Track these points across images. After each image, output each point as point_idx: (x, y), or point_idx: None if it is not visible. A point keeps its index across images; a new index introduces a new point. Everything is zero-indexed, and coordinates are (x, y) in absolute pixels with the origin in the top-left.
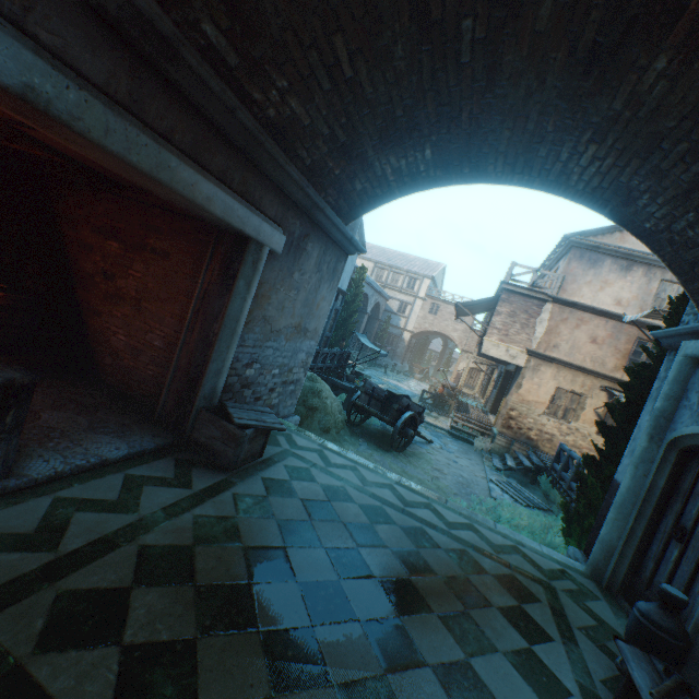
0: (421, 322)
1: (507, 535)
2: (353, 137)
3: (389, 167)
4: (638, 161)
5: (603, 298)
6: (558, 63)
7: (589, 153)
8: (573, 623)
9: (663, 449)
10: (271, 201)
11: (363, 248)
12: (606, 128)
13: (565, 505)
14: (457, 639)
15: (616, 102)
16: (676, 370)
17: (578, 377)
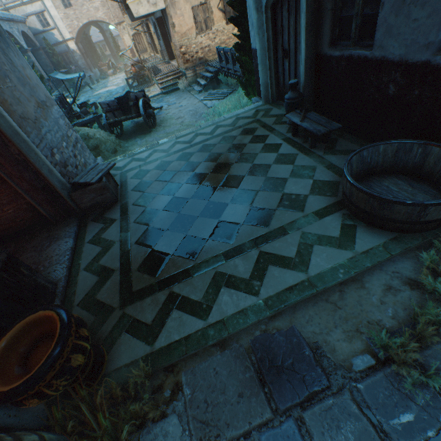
0: (69, 24)
1: (231, 117)
2: None
3: None
4: None
5: None
6: None
7: None
8: (270, 124)
9: (264, 13)
10: None
11: None
12: None
13: (240, 82)
14: (246, 163)
15: None
16: None
17: None
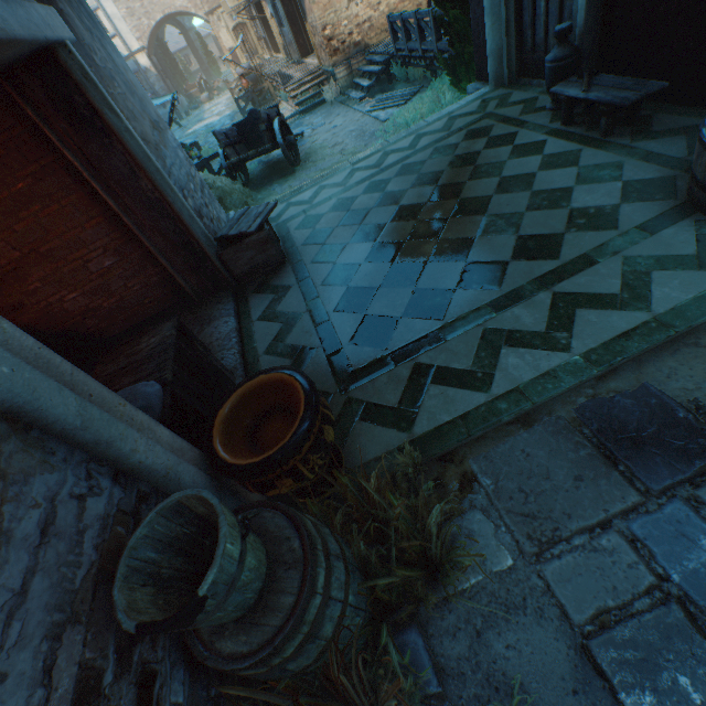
0: (136, 25)
1: (439, 118)
2: None
3: None
4: None
5: None
6: None
7: None
8: (516, 117)
9: None
10: None
11: None
12: None
13: (444, 61)
14: (488, 178)
15: None
16: None
17: None
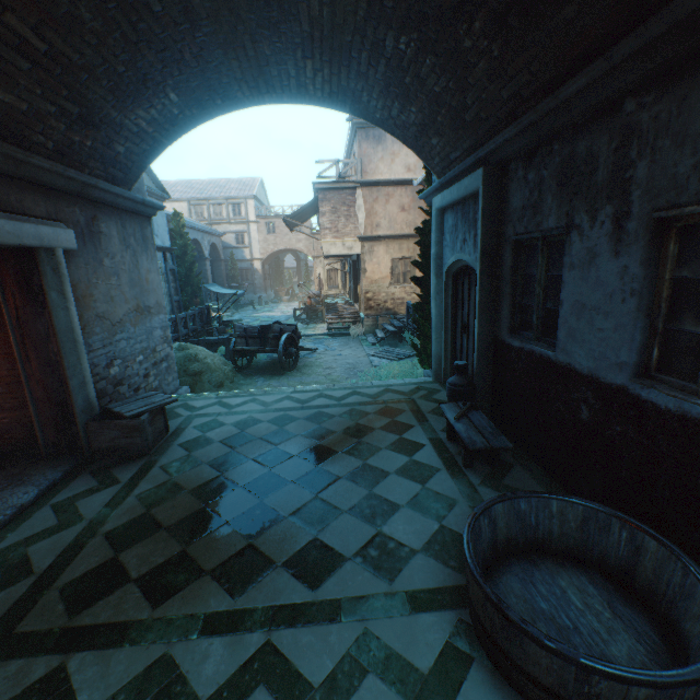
0: (265, 246)
1: (380, 385)
2: (85, 105)
3: (142, 121)
4: (345, 68)
5: (397, 169)
6: (242, 0)
7: (309, 67)
8: (426, 411)
9: (444, 280)
10: (33, 200)
11: (161, 205)
12: (309, 46)
13: (414, 345)
14: (356, 457)
15: (304, 25)
16: (435, 222)
17: (403, 244)
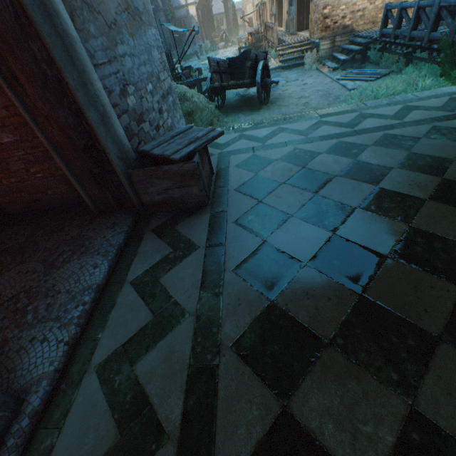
0: None
1: (435, 96)
2: None
3: None
4: None
5: None
6: None
7: None
8: None
9: None
10: None
11: None
12: None
13: (448, 43)
14: None
15: None
16: None
17: None
